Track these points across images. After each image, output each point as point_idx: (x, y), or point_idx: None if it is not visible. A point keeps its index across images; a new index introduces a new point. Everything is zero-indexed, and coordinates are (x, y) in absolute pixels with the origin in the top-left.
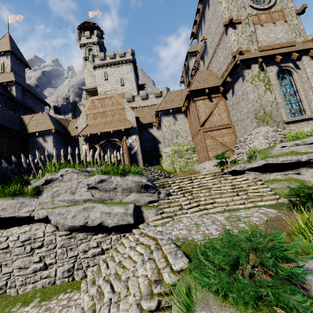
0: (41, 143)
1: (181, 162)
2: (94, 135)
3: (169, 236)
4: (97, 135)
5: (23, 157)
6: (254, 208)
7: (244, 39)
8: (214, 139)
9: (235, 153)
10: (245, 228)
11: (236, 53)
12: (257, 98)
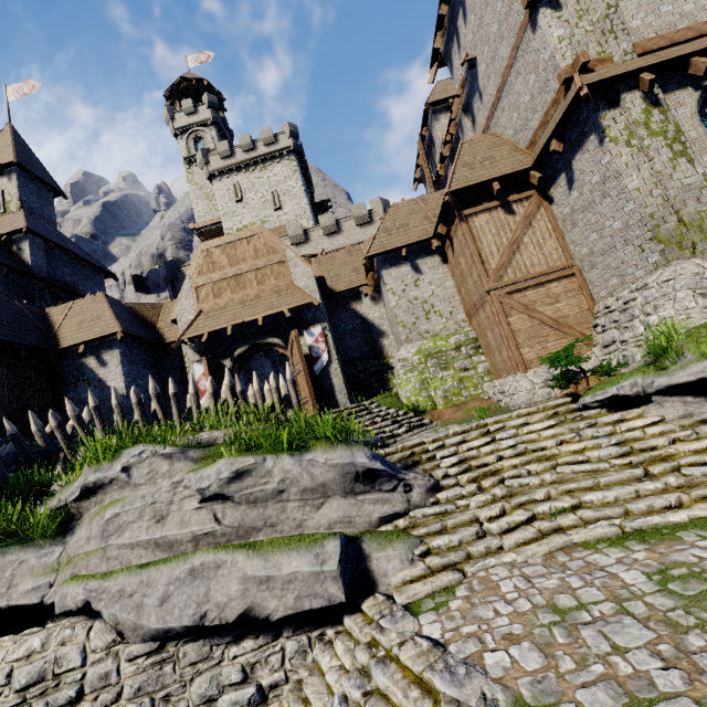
0: (94, 369)
1: (446, 381)
2: (218, 335)
3: (482, 688)
4: (225, 334)
5: (34, 420)
6: None
7: (588, 31)
8: (532, 312)
9: (598, 343)
10: None
11: (571, 70)
12: (651, 184)
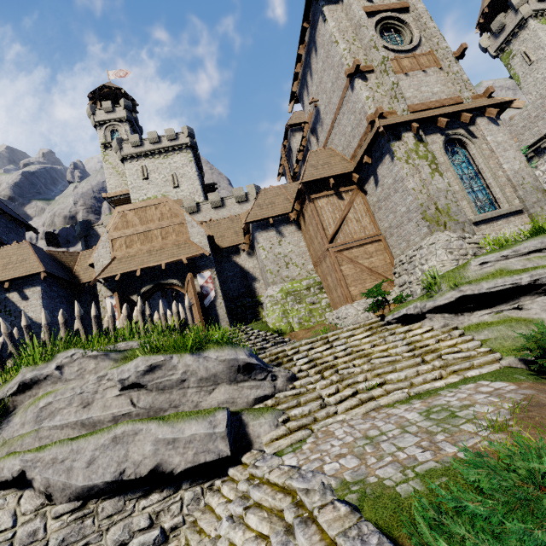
0: (16, 302)
1: (300, 311)
2: (128, 276)
3: (322, 480)
4: (134, 276)
5: None
6: (466, 385)
7: (383, 95)
8: (356, 263)
9: (397, 284)
10: (480, 434)
11: (374, 116)
12: (421, 186)
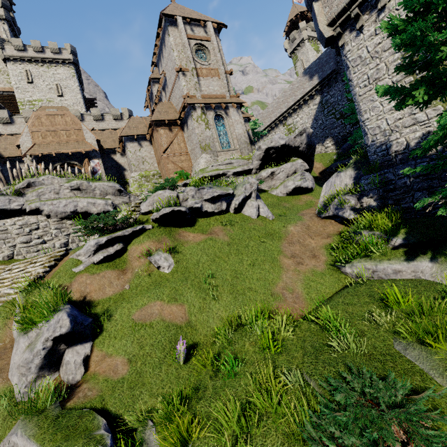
0: None
1: (148, 186)
2: (44, 156)
3: None
4: (48, 156)
5: None
6: None
7: (192, 86)
8: (175, 164)
9: (192, 175)
10: None
11: (186, 96)
12: (201, 133)
